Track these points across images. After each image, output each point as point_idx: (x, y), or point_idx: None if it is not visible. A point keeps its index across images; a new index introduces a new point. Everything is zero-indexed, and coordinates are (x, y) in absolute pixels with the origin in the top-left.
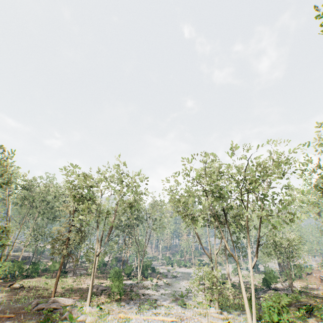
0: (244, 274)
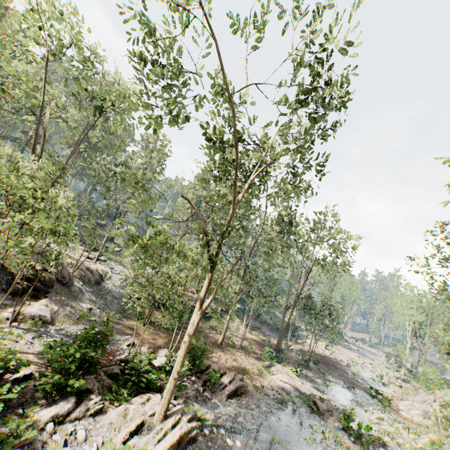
0: None
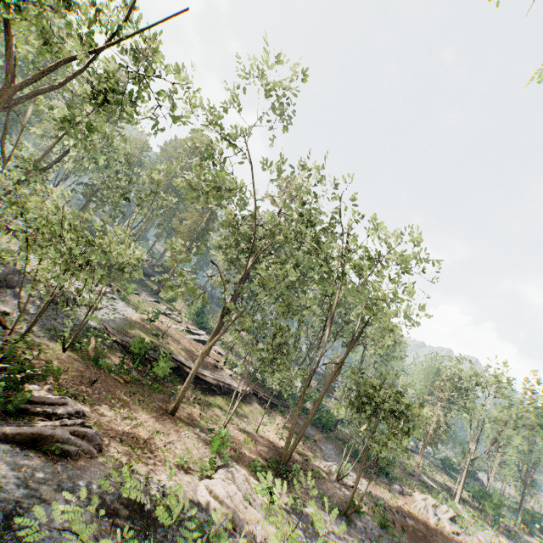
0: None
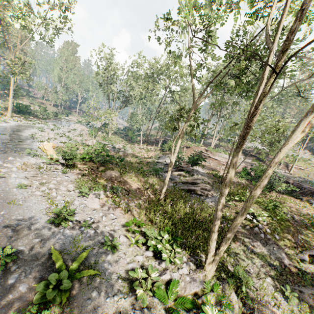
0: (101, 135)
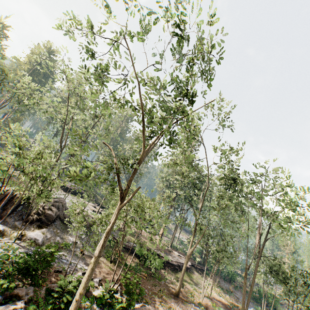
0: None
